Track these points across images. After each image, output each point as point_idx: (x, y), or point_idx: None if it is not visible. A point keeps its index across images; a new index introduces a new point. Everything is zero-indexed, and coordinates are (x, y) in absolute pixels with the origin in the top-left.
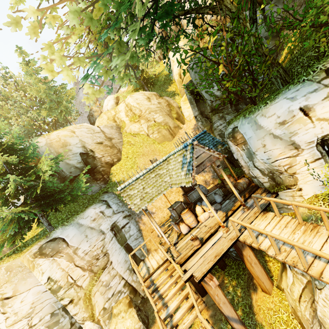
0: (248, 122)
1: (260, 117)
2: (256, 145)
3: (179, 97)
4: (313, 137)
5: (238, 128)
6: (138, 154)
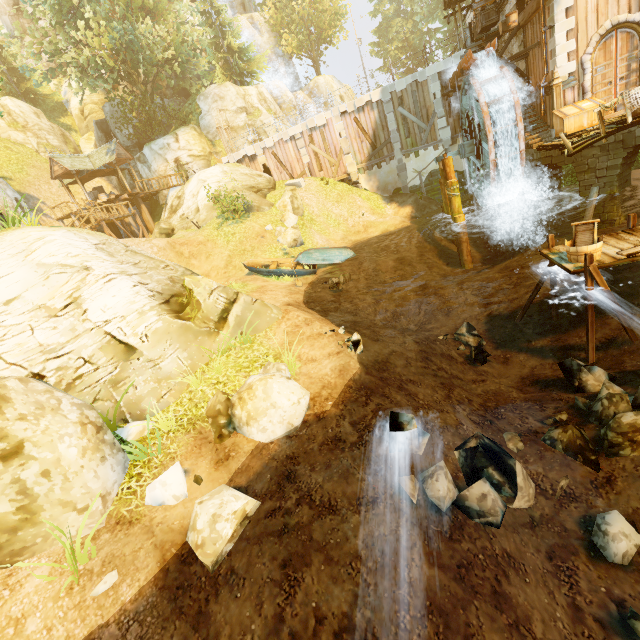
0: (148, 146)
1: (153, 145)
2: (152, 160)
3: (78, 135)
4: (172, 157)
5: (143, 151)
6: (27, 164)
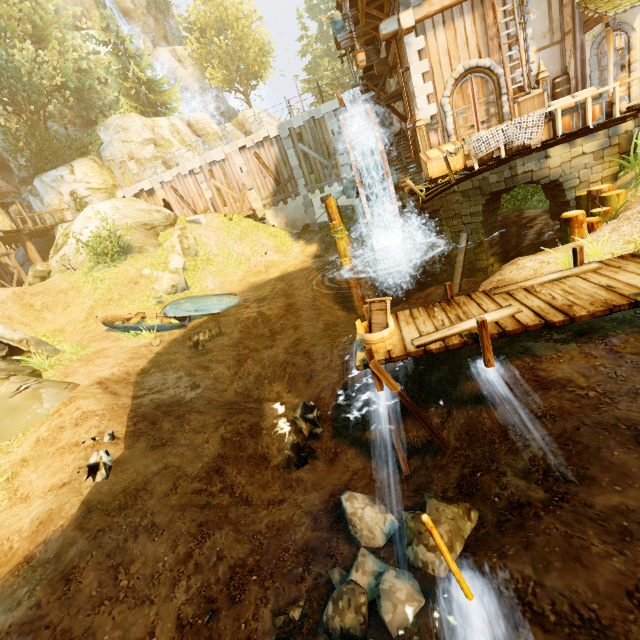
0: (38, 178)
1: (44, 177)
2: (43, 193)
3: None
4: (67, 190)
5: (33, 183)
6: None
